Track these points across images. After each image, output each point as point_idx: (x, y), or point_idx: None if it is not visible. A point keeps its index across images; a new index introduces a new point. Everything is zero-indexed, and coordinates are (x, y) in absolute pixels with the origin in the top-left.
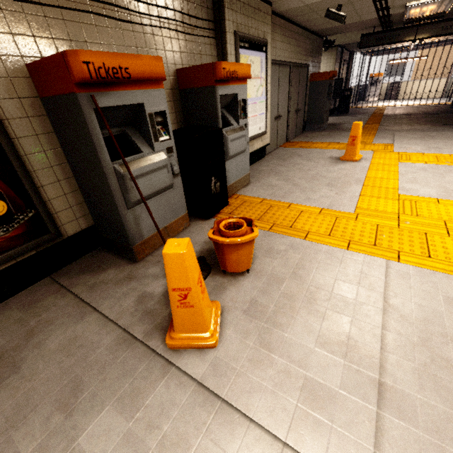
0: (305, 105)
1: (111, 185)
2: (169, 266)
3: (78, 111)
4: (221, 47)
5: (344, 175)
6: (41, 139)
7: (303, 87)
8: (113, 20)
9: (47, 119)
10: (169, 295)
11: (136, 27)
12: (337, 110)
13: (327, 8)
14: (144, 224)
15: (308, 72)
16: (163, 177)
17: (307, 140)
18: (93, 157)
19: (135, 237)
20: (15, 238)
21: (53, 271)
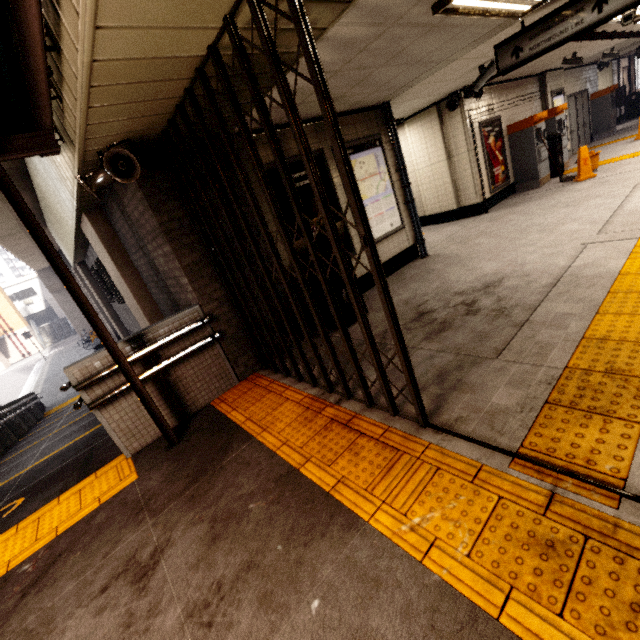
0: (589, 120)
1: (536, 155)
2: (581, 152)
3: (530, 132)
4: (544, 101)
5: (639, 144)
6: (507, 148)
7: (585, 107)
8: (517, 106)
9: (508, 142)
10: (580, 163)
11: (521, 106)
12: (625, 118)
13: (602, 52)
14: (541, 172)
15: (588, 94)
16: (546, 153)
17: (599, 144)
18: (530, 146)
19: (539, 177)
20: (504, 179)
21: (504, 199)
